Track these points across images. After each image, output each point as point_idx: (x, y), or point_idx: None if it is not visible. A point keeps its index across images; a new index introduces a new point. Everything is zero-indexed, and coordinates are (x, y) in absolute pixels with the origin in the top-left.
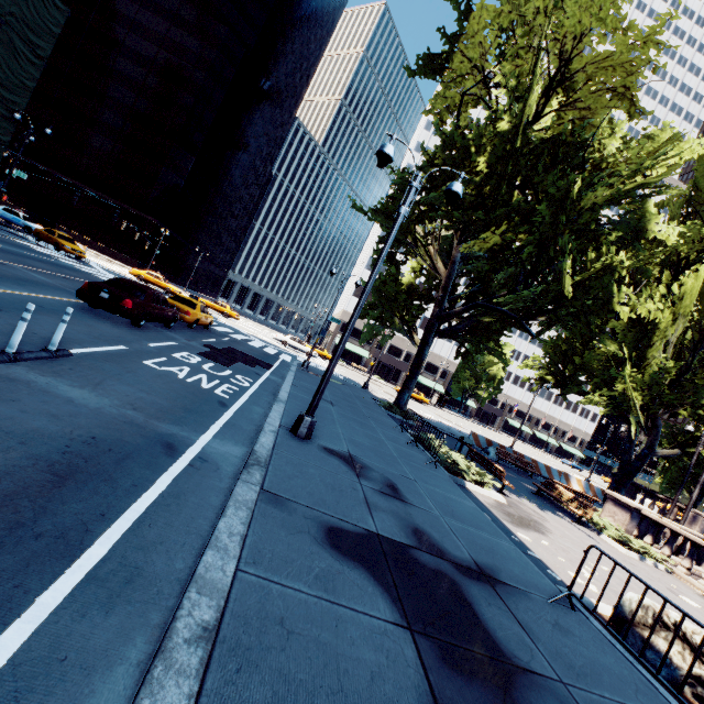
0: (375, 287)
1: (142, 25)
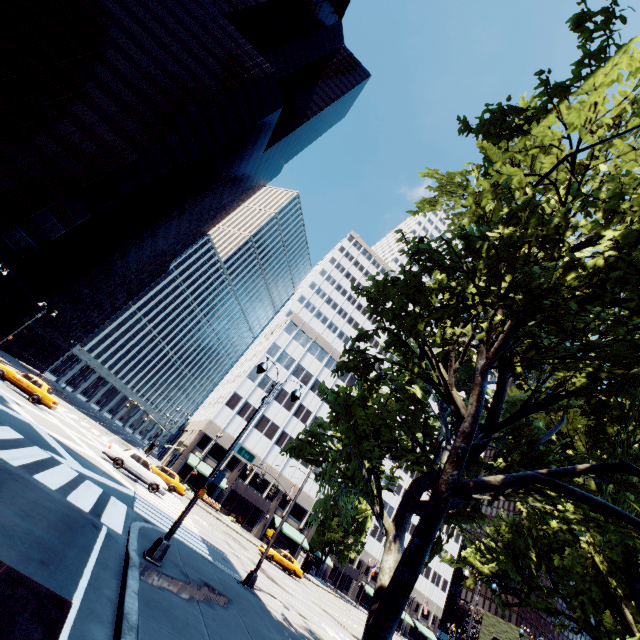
0: (346, 408)
1: (91, 98)
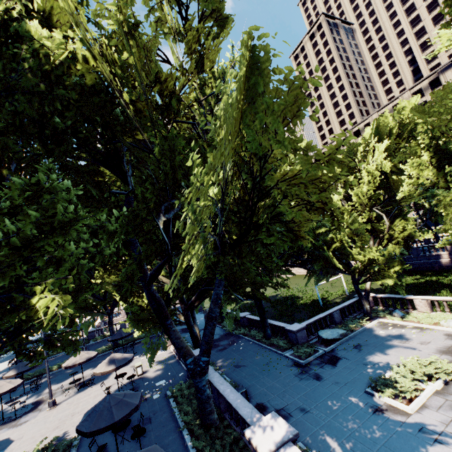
0: None
1: None
